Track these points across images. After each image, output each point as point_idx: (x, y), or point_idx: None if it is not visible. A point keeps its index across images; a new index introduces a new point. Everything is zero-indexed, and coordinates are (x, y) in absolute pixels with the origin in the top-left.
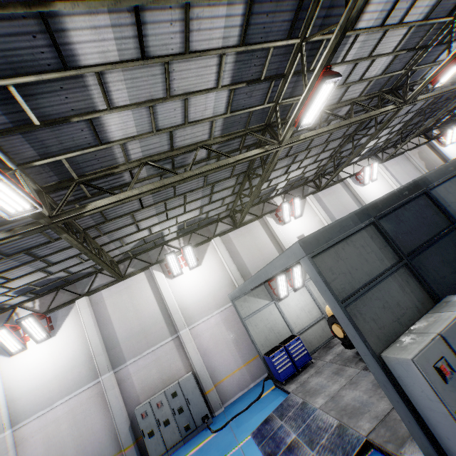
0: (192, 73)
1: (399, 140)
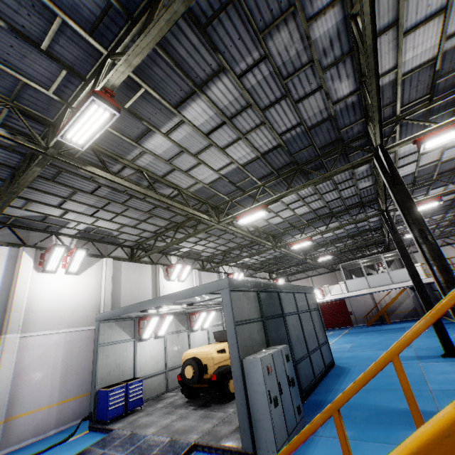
0: (215, 157)
1: (258, 267)
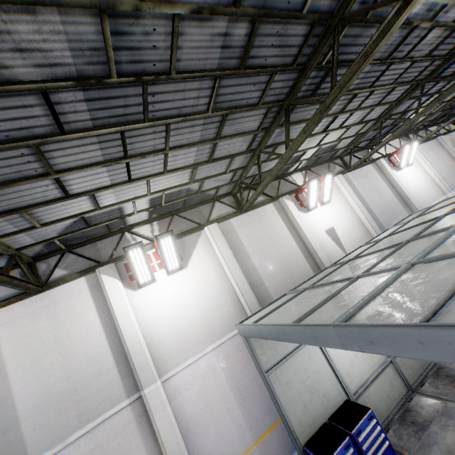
0: None
1: (434, 120)
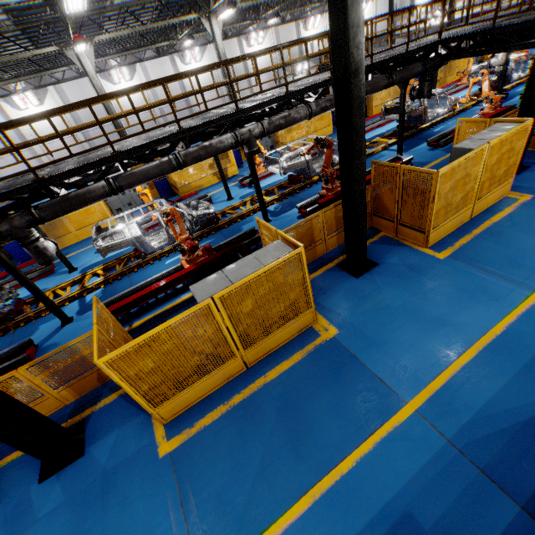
0: None
1: None
